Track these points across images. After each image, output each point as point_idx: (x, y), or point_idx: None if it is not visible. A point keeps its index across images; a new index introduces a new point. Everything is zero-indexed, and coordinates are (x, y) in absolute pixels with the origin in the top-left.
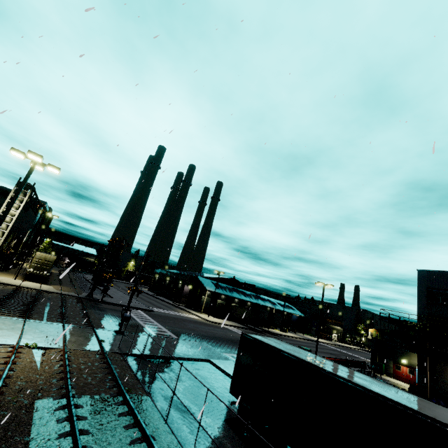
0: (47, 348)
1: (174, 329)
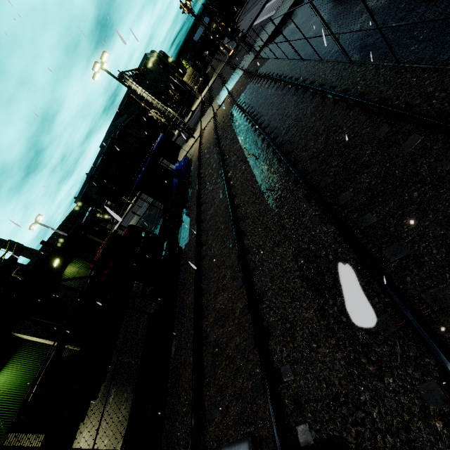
0: (224, 101)
1: None
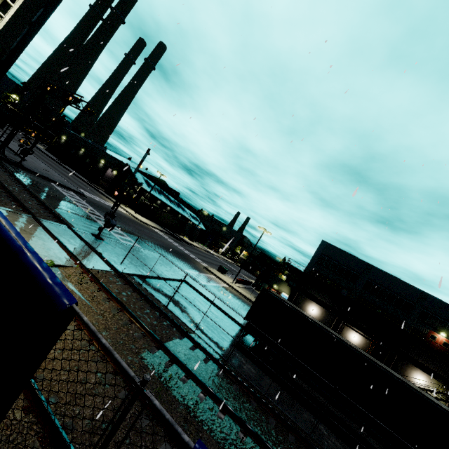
0: (63, 266)
1: (126, 231)
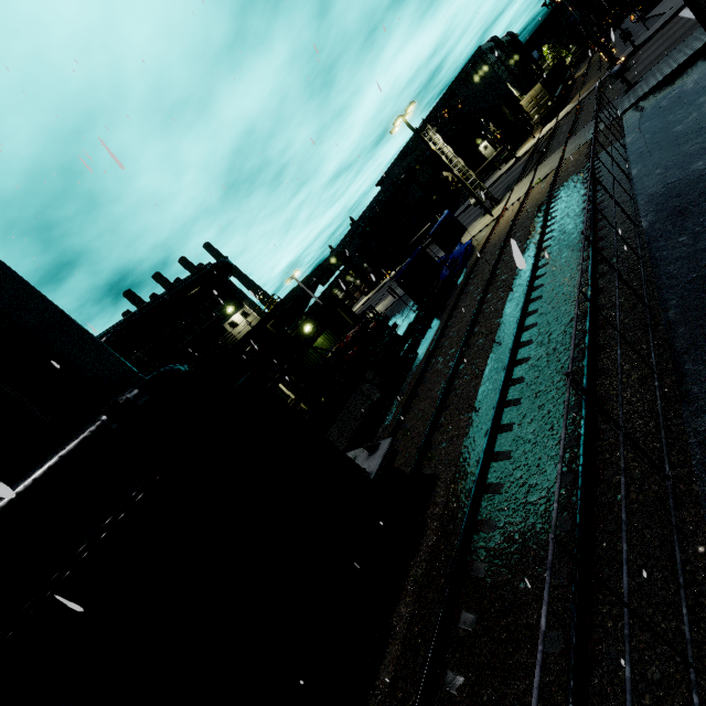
0: (549, 174)
1: None
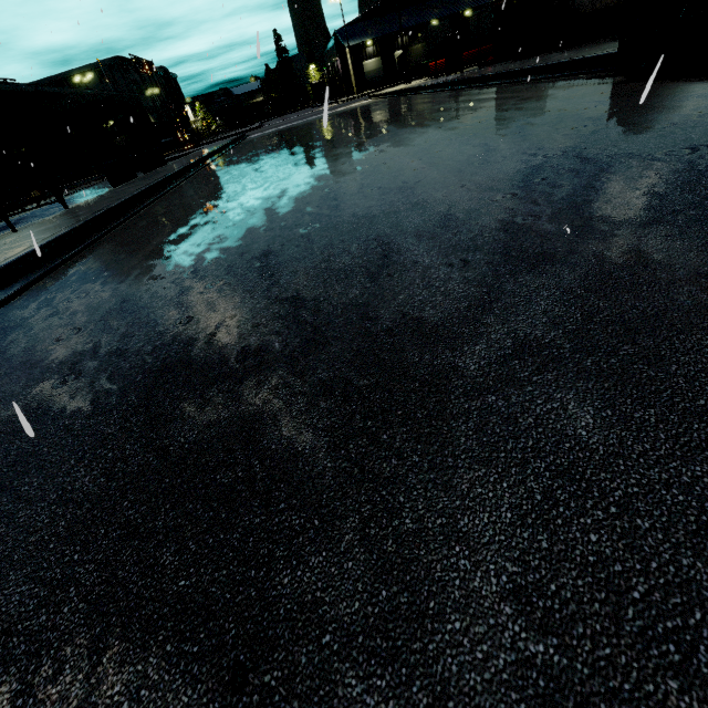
0: None
1: None
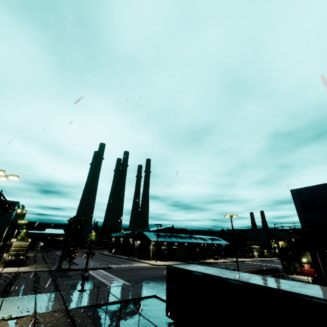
0: (21, 317)
1: (128, 278)
